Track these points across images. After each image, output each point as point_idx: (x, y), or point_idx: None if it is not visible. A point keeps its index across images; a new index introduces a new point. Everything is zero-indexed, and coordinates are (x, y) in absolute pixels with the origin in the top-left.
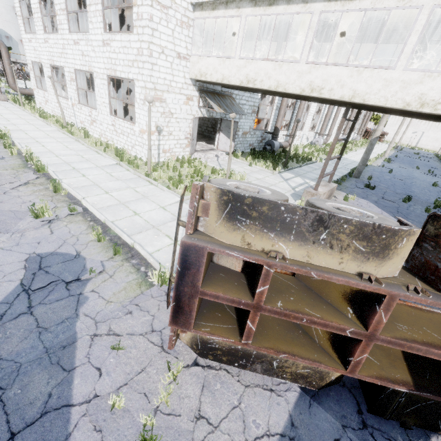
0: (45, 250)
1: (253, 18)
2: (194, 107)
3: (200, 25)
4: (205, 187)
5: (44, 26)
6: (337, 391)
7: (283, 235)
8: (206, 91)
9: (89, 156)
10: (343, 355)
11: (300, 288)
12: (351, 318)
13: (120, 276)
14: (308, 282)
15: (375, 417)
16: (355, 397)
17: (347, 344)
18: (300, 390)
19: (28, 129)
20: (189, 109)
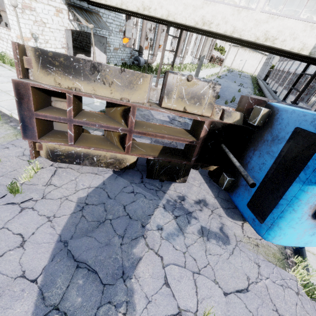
0: None
1: None
2: (65, 20)
3: None
4: (26, 47)
5: None
6: (134, 172)
7: (77, 77)
8: (73, 5)
9: None
10: (123, 145)
11: (104, 117)
12: (123, 125)
13: None
14: (110, 115)
15: (149, 179)
16: (142, 174)
17: (124, 139)
18: (113, 173)
19: None
20: (61, 21)
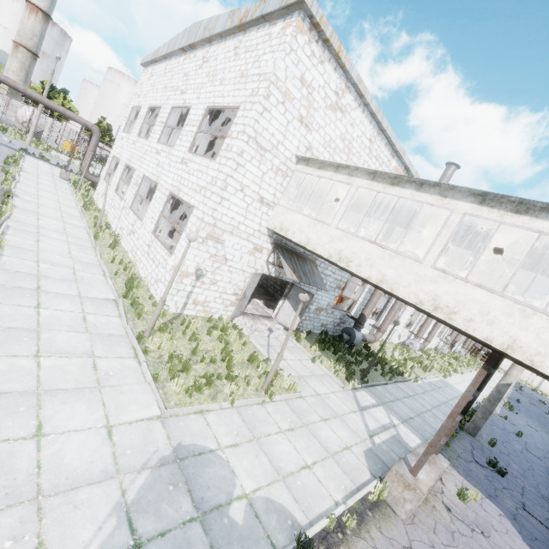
0: None
1: (365, 191)
2: (261, 261)
3: (300, 178)
4: None
5: (140, 131)
6: None
7: None
8: (283, 247)
9: (86, 274)
10: None
11: None
12: None
13: None
14: None
15: None
16: None
17: None
18: None
19: (48, 215)
20: (253, 261)
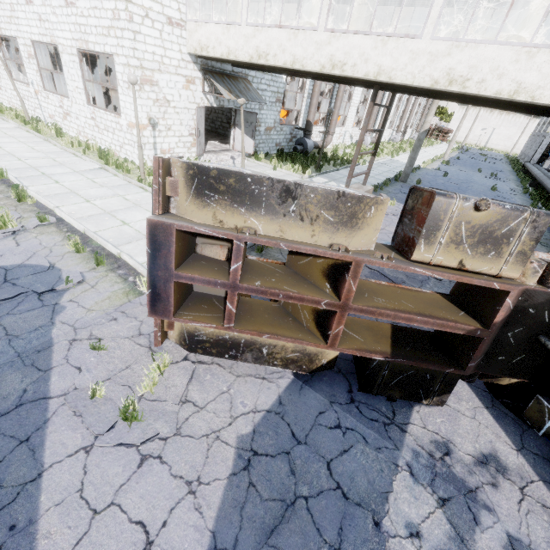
0: (11, 262)
1: None
2: (198, 93)
3: None
4: (172, 162)
5: None
6: (332, 376)
7: (254, 209)
8: (211, 71)
9: (63, 159)
10: (324, 331)
11: (287, 273)
12: (329, 293)
13: (103, 286)
14: (296, 268)
15: (364, 394)
16: (349, 381)
17: (327, 319)
18: (293, 377)
19: None
20: (191, 96)
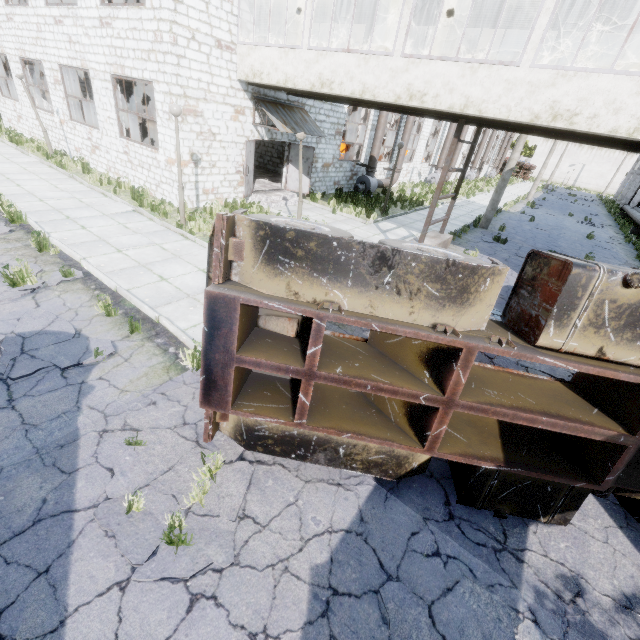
0: (29, 328)
1: None
2: (247, 125)
3: None
4: (237, 220)
5: None
6: (423, 482)
7: (338, 280)
8: (264, 100)
9: (91, 199)
10: (420, 430)
11: (371, 354)
12: (428, 384)
13: (139, 360)
14: (382, 348)
15: (465, 508)
16: (444, 489)
17: (424, 416)
18: (375, 483)
19: None
20: (240, 128)
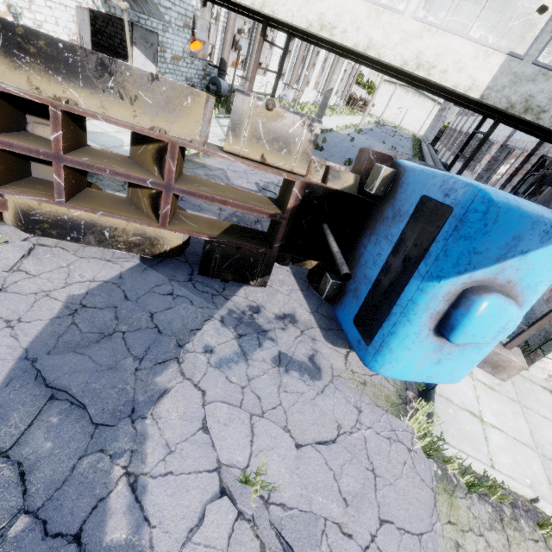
0: None
1: None
2: None
3: None
4: None
5: None
6: (178, 264)
7: (71, 80)
8: None
9: None
10: (157, 212)
11: (126, 161)
12: (157, 176)
13: None
14: (136, 159)
15: (203, 277)
16: (193, 268)
17: (157, 201)
18: (140, 262)
19: None
20: None
